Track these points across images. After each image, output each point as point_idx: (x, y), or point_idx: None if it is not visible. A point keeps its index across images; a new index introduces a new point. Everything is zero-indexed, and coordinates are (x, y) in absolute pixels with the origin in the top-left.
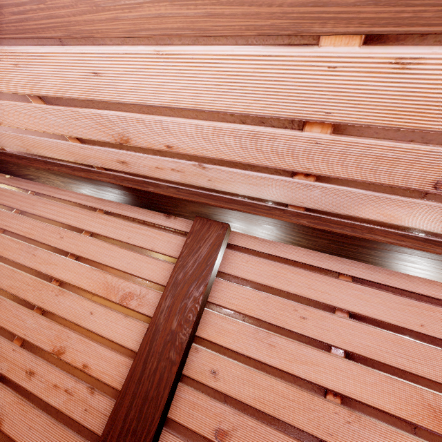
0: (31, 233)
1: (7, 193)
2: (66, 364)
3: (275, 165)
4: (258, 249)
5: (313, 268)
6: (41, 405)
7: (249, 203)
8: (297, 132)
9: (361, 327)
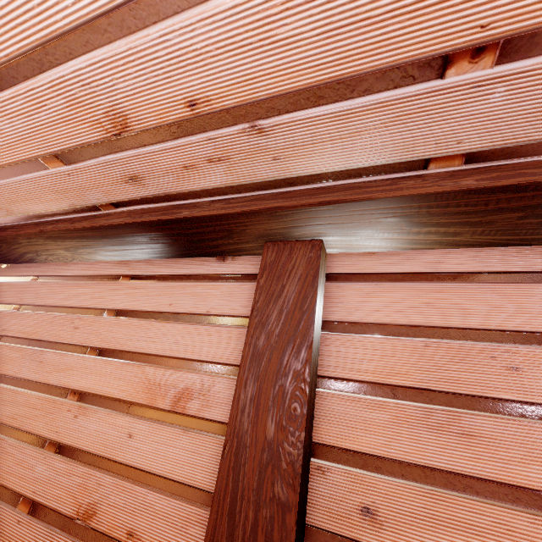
0: (35, 332)
1: (4, 287)
2: (100, 535)
3: (404, 53)
4: (382, 270)
5: (496, 276)
6: None
7: (352, 184)
8: None
9: None
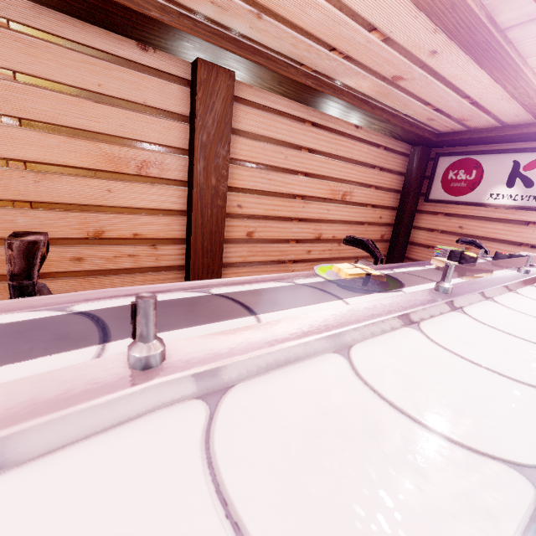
0: None
1: None
2: (114, 240)
3: (329, 41)
4: (254, 100)
5: (292, 117)
6: (112, 273)
7: (271, 57)
8: (366, 32)
9: (313, 157)
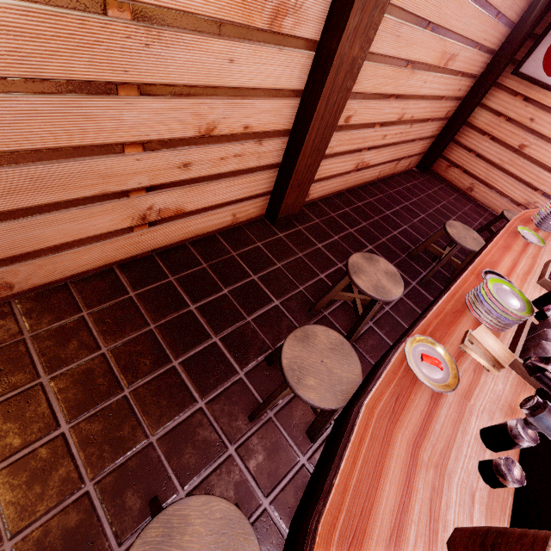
0: None
1: None
2: (224, 137)
3: None
4: None
5: None
6: (215, 178)
7: None
8: None
9: None
